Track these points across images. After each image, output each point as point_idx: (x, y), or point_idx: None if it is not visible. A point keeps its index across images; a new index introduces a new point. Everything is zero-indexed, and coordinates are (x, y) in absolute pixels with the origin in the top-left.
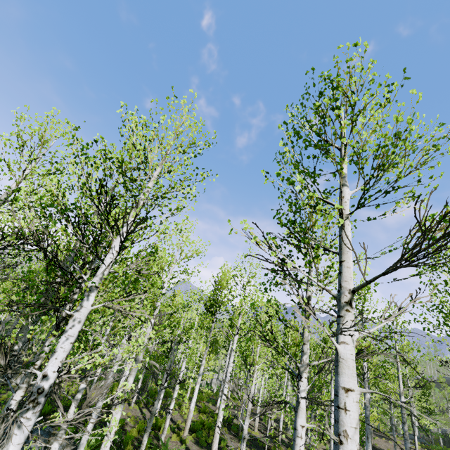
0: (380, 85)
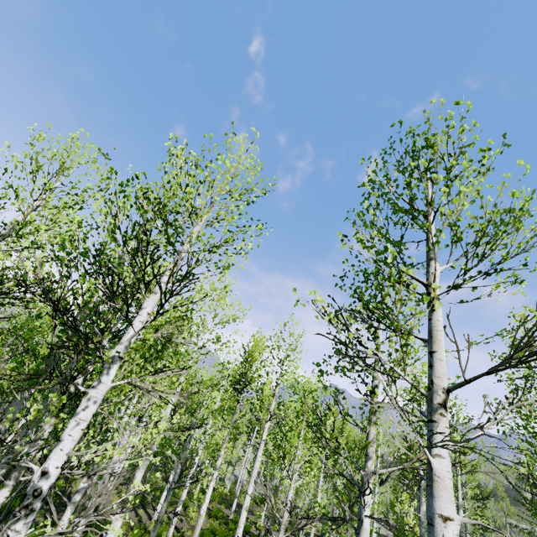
0: (480, 150)
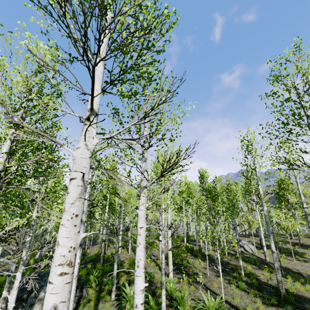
0: None
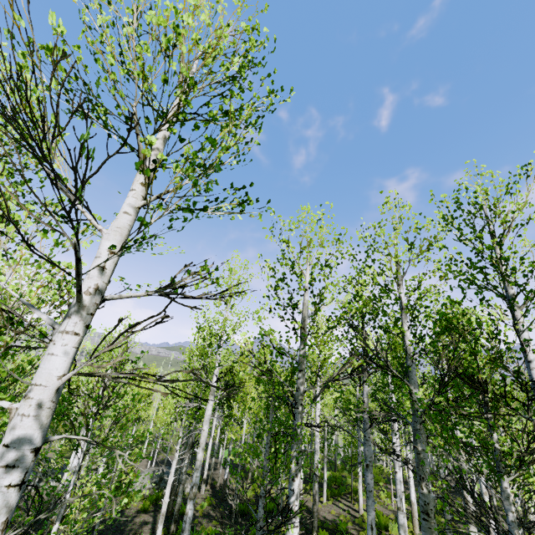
0: None
